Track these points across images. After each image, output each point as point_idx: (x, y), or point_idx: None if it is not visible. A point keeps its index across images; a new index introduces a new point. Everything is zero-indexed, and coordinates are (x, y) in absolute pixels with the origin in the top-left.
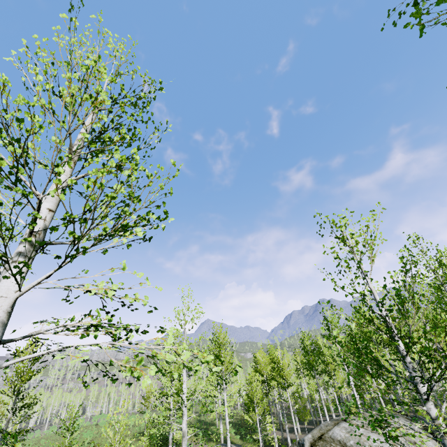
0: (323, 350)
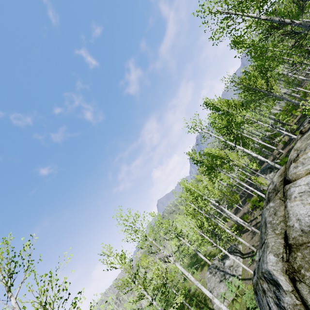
0: (212, 153)
